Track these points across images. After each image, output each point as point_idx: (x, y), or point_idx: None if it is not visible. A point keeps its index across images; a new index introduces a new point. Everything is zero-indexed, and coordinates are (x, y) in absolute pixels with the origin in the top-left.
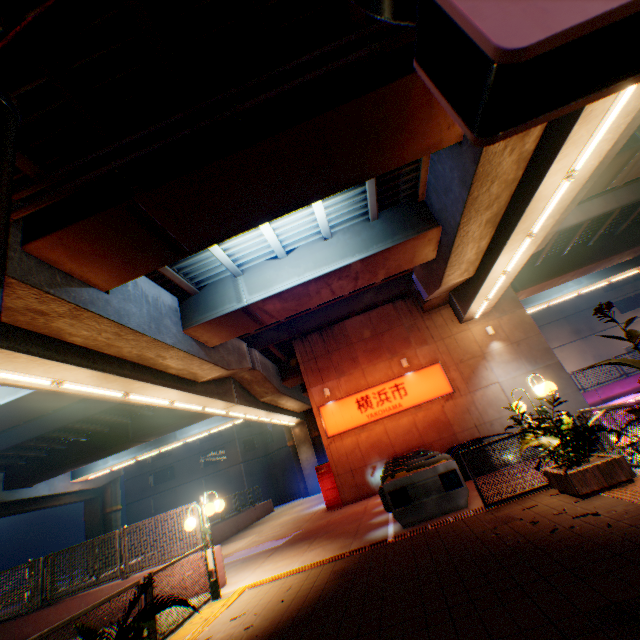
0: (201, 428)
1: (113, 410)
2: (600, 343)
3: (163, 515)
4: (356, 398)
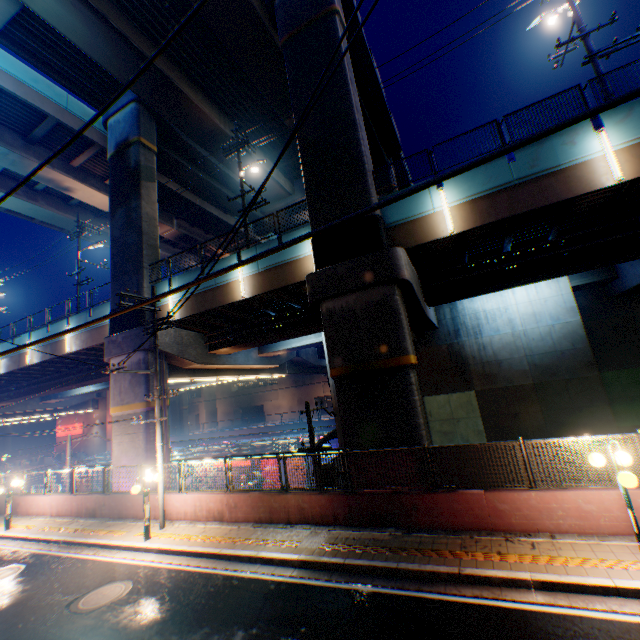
0: None
1: None
2: (305, 392)
3: None
4: (66, 426)
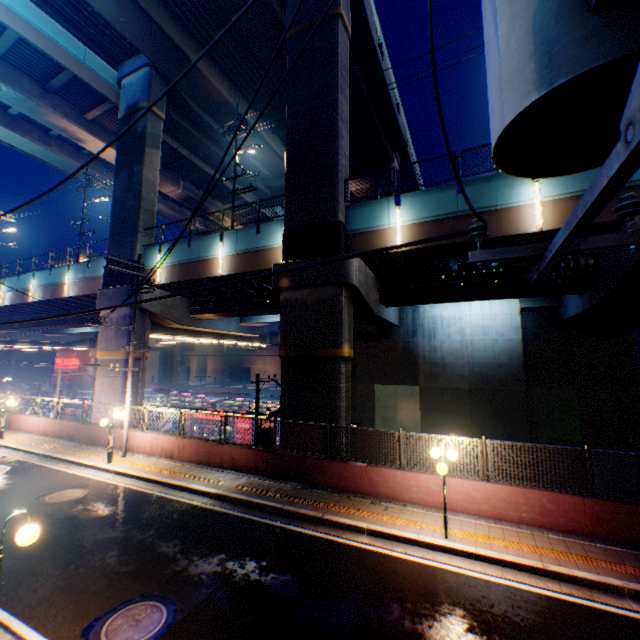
0: None
1: None
2: None
3: None
4: (64, 360)
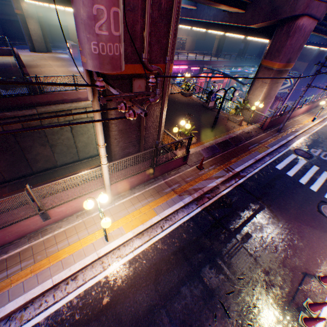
0: None
1: None
2: None
3: None
4: None
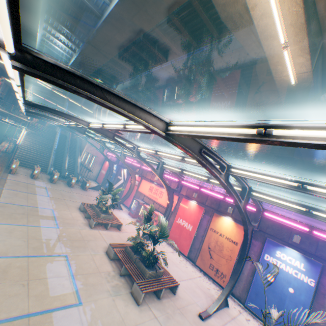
0: None
1: None
2: None
3: None
4: None
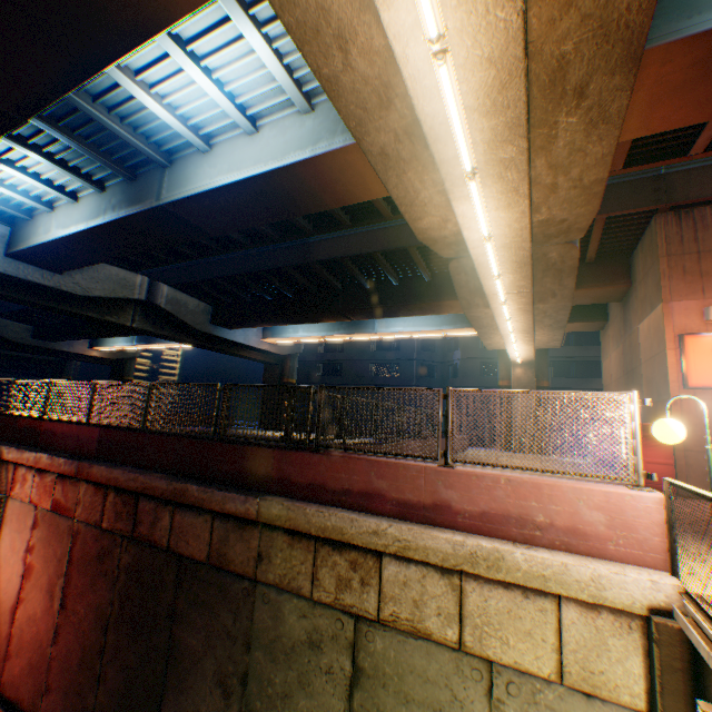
0: (405, 328)
1: (331, 266)
2: None
3: (539, 394)
4: None
